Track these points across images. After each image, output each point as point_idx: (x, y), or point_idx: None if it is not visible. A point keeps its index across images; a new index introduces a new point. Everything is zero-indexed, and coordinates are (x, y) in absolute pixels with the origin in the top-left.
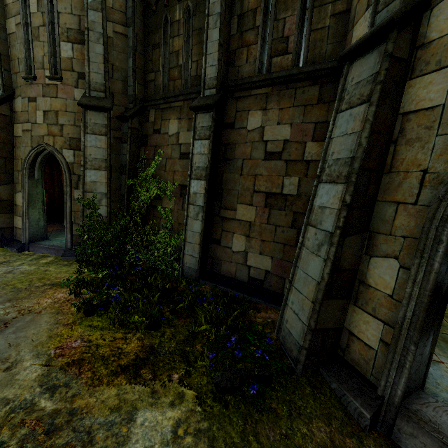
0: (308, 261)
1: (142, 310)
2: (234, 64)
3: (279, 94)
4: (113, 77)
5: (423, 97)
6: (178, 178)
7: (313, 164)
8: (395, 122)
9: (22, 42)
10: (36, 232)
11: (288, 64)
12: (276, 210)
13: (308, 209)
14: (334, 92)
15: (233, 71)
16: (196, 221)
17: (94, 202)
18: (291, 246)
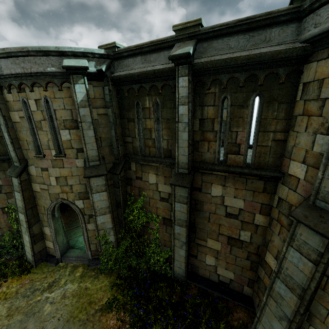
0: (272, 318)
1: None
2: (198, 149)
3: (234, 179)
4: (101, 145)
5: None
6: (160, 212)
7: (260, 227)
8: (328, 266)
9: (27, 130)
10: (63, 248)
11: (240, 161)
12: (235, 247)
13: (269, 287)
14: (275, 188)
15: (197, 154)
16: (181, 249)
17: (105, 236)
18: (247, 269)
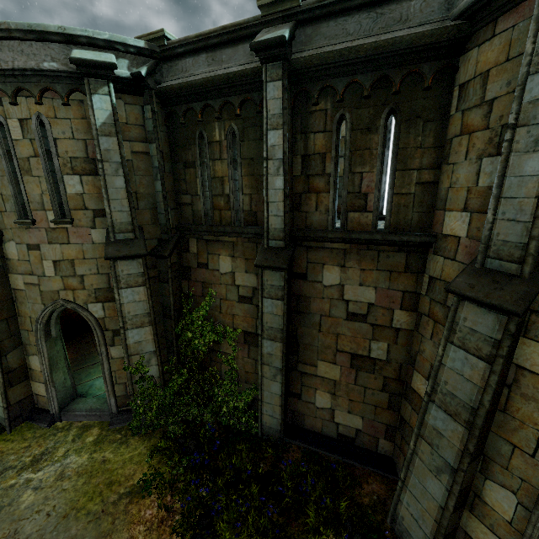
0: (425, 475)
1: (251, 522)
2: (301, 208)
3: (359, 254)
4: (138, 207)
5: (538, 363)
6: (239, 323)
7: (403, 333)
8: (509, 369)
9: (4, 175)
10: (65, 395)
11: (368, 222)
12: (364, 372)
13: (419, 421)
14: (423, 263)
15: (299, 215)
16: (274, 383)
17: (142, 365)
18: (383, 409)
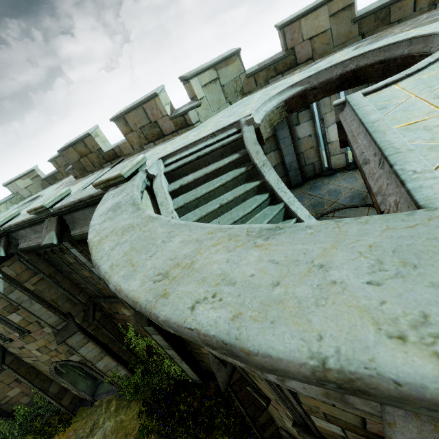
0: None
1: None
2: None
3: None
4: (59, 305)
5: None
6: None
7: None
8: None
9: None
10: (91, 389)
11: None
12: None
13: None
14: None
15: None
16: (183, 364)
17: (115, 374)
18: None
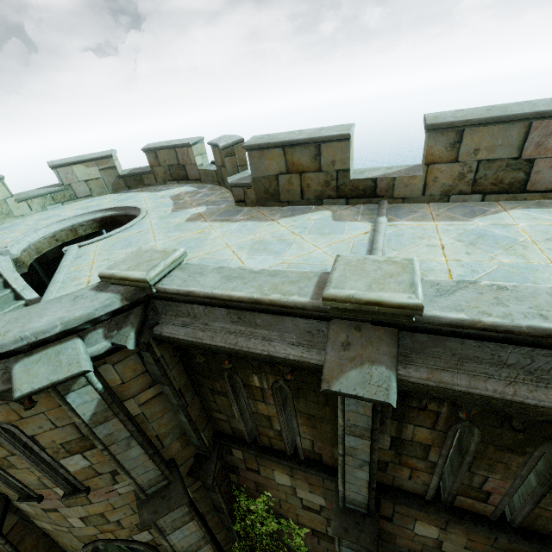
0: None
1: None
2: (386, 471)
3: (469, 528)
4: (163, 446)
5: None
6: (304, 521)
7: None
8: None
9: None
10: None
11: (486, 510)
12: None
13: None
14: None
15: (384, 475)
16: None
17: None
18: None
